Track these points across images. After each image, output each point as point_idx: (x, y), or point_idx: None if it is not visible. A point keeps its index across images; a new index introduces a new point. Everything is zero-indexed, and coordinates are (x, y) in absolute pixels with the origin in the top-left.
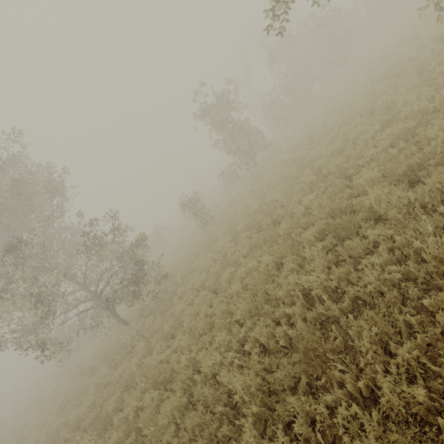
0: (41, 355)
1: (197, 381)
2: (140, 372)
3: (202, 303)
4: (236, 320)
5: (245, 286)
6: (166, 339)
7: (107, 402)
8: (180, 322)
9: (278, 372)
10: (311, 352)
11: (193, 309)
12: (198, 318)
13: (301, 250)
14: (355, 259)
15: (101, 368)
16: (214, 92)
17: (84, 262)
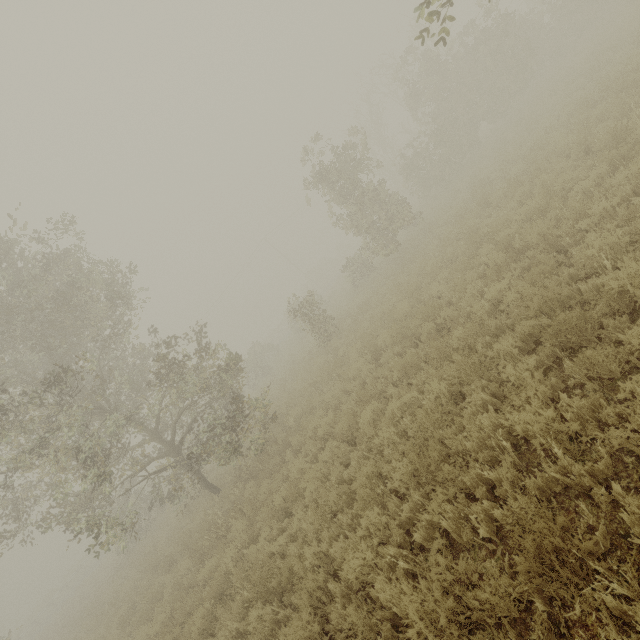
0: (95, 540)
1: (334, 594)
2: (240, 572)
3: (332, 460)
4: (391, 489)
5: (401, 433)
6: (277, 517)
7: (190, 619)
8: (298, 490)
9: (486, 590)
10: (553, 555)
11: (318, 469)
12: (328, 484)
13: (494, 371)
14: (602, 382)
15: (181, 560)
16: (333, 147)
17: (156, 399)
